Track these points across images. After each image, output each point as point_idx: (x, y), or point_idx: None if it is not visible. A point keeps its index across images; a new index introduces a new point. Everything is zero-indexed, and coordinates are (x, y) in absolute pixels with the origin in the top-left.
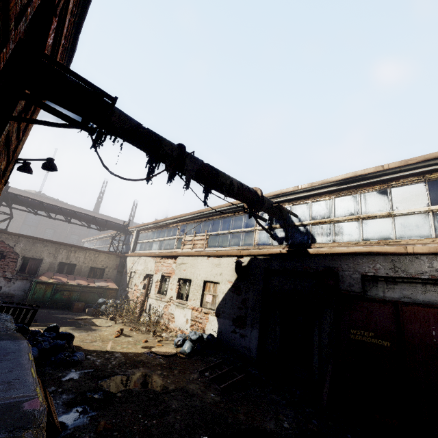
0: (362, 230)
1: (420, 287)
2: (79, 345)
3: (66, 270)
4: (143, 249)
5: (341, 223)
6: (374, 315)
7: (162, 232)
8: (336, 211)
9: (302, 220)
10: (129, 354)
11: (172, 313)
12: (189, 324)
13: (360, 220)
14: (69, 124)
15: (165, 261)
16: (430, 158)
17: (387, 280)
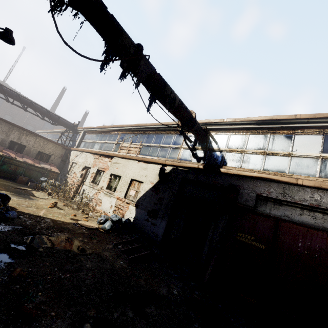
0: (265, 162)
1: (299, 211)
2: (15, 207)
3: (16, 149)
4: (86, 147)
5: (250, 154)
6: (258, 225)
7: (104, 136)
8: (248, 145)
9: (220, 146)
10: (58, 222)
11: (100, 198)
12: (112, 209)
13: (265, 155)
14: None
15: (102, 158)
16: None
17: (275, 201)
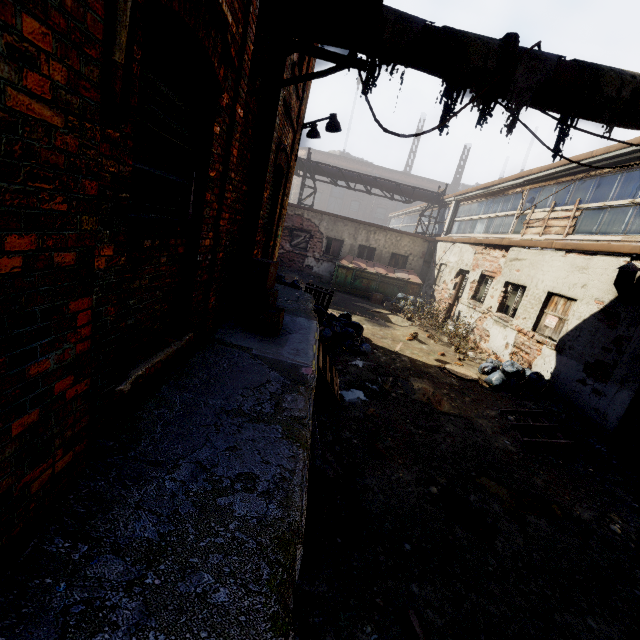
0: None
1: None
2: (369, 338)
3: (366, 255)
4: (461, 231)
5: None
6: None
7: (494, 203)
8: None
9: None
10: (417, 362)
11: (486, 329)
12: (508, 350)
13: None
14: (335, 67)
15: (489, 252)
16: None
17: None
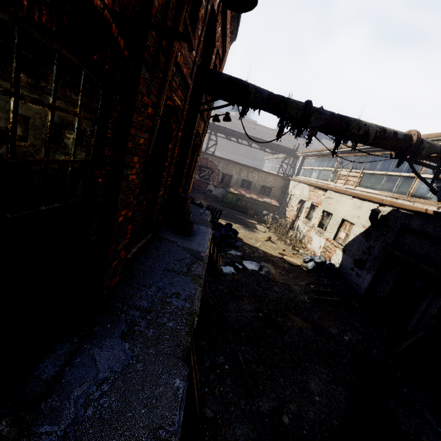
0: None
1: None
2: (242, 238)
3: (246, 185)
4: (304, 175)
5: None
6: None
7: (323, 161)
8: None
9: None
10: (267, 254)
11: (311, 237)
12: (321, 250)
13: None
14: (227, 104)
15: (317, 191)
16: None
17: None
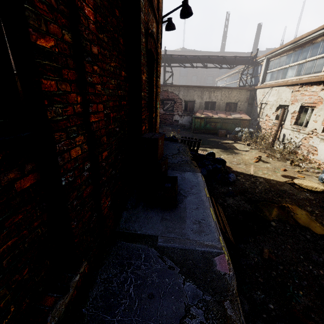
0: None
1: None
2: (229, 166)
3: (210, 107)
4: (274, 79)
5: None
6: None
7: (302, 52)
8: None
9: None
10: (271, 182)
11: (313, 145)
12: None
13: None
14: None
15: (306, 89)
16: None
17: None
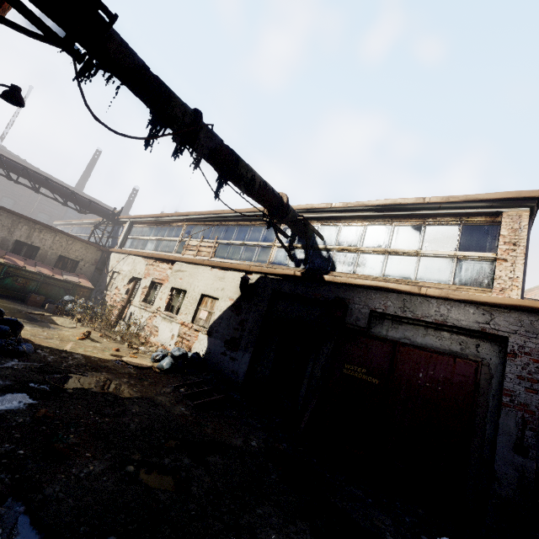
0: (385, 265)
1: (422, 330)
2: (29, 339)
3: (25, 253)
4: (134, 247)
5: (366, 254)
6: (371, 353)
7: (162, 230)
8: (365, 240)
9: (327, 243)
10: (93, 358)
11: (156, 325)
12: (174, 340)
13: (386, 254)
14: (46, 37)
15: (159, 264)
16: (472, 199)
17: (393, 319)
